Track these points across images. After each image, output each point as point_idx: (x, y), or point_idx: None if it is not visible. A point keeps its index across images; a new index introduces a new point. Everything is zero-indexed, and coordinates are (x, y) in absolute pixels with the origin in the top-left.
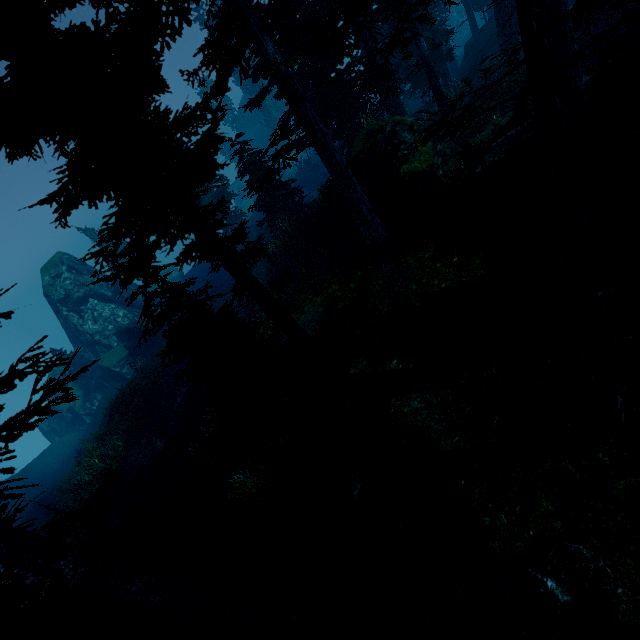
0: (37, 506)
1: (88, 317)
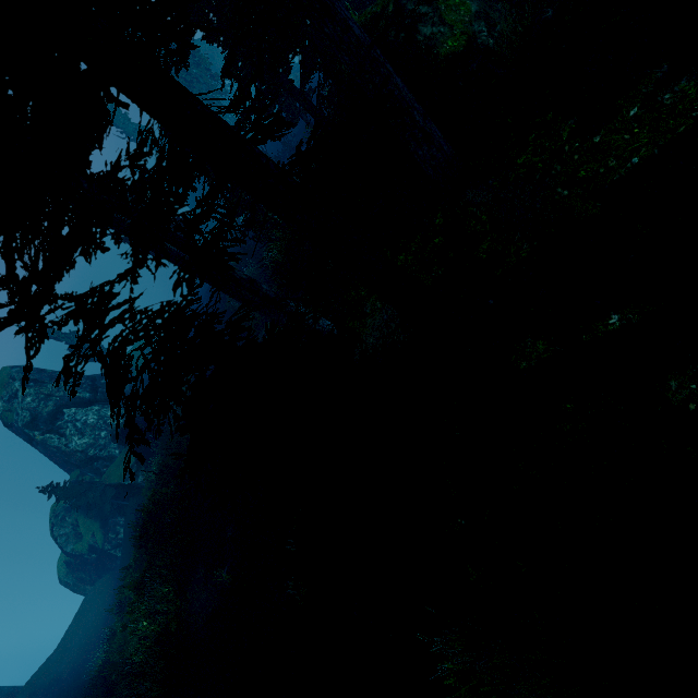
0: (93, 687)
1: (70, 432)
